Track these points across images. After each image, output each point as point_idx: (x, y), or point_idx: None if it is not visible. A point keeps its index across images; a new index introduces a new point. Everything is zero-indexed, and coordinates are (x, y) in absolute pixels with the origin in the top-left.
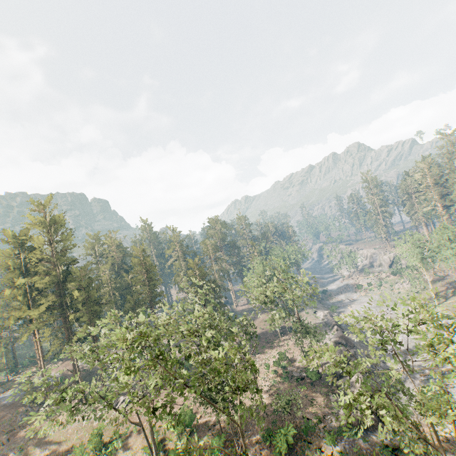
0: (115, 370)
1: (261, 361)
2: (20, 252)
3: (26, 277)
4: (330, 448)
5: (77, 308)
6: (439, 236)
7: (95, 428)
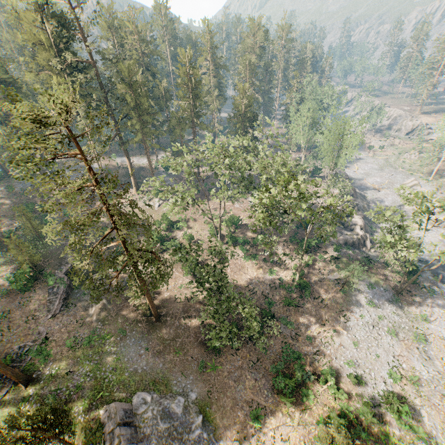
0: (264, 199)
1: None
2: (43, 21)
3: (61, 61)
4: (331, 252)
5: (128, 114)
6: None
7: (165, 213)
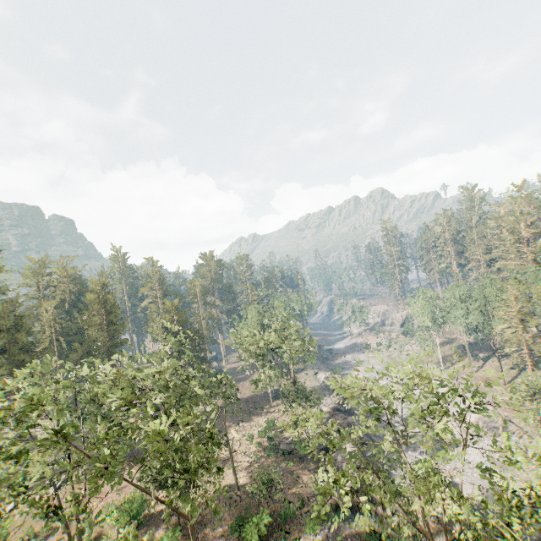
0: None
1: (245, 431)
2: None
3: None
4: (310, 538)
5: None
6: (452, 295)
7: None
